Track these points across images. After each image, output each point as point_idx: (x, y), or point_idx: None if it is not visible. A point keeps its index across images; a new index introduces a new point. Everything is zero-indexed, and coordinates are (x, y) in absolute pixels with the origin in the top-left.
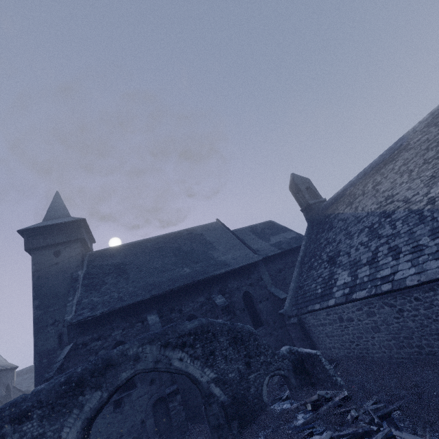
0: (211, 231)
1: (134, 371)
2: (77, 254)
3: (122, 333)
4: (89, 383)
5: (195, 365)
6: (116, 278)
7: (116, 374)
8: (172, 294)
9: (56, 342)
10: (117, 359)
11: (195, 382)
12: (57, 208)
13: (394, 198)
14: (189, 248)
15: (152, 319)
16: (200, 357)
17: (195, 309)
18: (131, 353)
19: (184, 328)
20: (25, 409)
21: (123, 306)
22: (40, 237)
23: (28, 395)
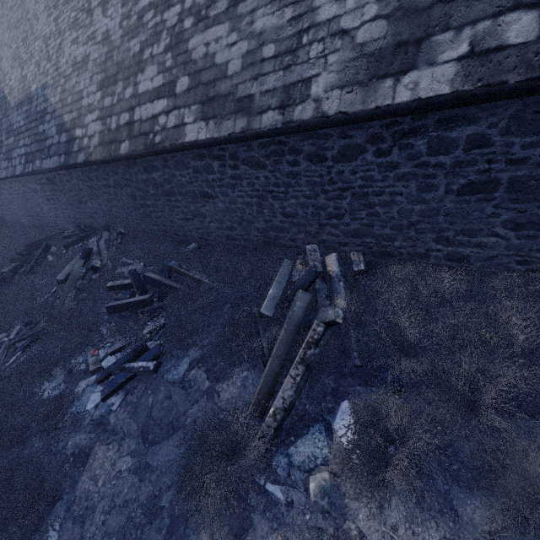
0: None
1: None
2: None
3: None
4: None
5: None
6: None
7: None
8: None
9: None
10: None
11: None
12: None
13: (1, 64)
14: None
15: None
16: None
17: None
18: None
19: None
20: None
21: None
22: None
23: None
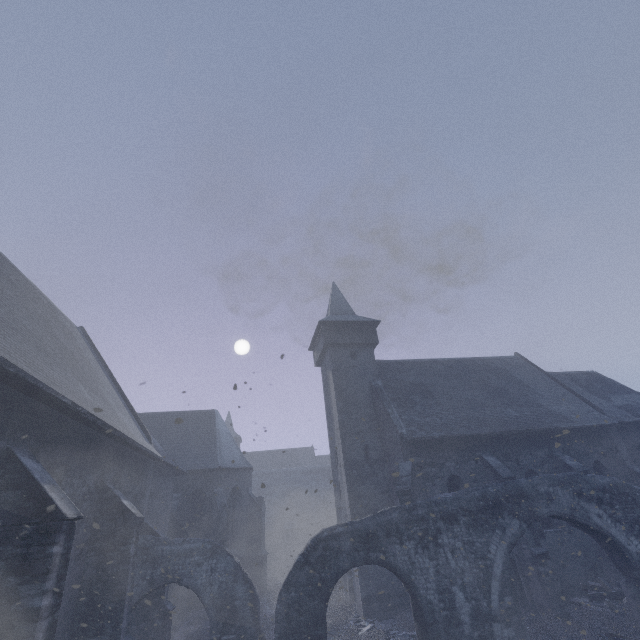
0: (516, 368)
1: (549, 511)
2: (372, 360)
3: (455, 466)
4: (506, 508)
5: (617, 529)
6: (425, 400)
7: (530, 507)
8: (505, 437)
9: (363, 455)
10: (529, 492)
11: (621, 548)
12: (340, 303)
13: None
14: (498, 384)
15: (492, 461)
16: (622, 521)
17: (535, 464)
18: (542, 490)
19: (595, 481)
20: (452, 511)
21: (461, 435)
22: (337, 333)
23: (443, 499)
